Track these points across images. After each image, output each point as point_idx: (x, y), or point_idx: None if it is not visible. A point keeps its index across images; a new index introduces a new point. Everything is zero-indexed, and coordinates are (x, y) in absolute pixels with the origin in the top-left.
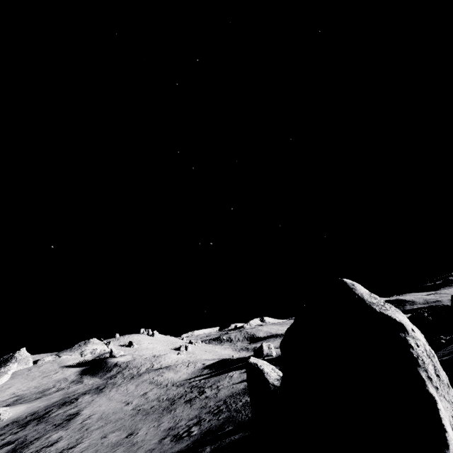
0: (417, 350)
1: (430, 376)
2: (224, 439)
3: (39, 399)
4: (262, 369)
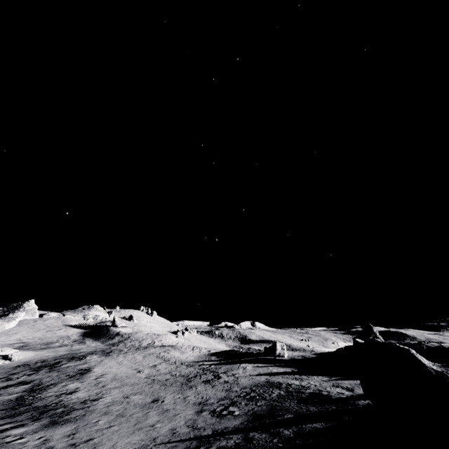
0: None
1: None
2: (297, 425)
3: (45, 350)
4: (409, 349)
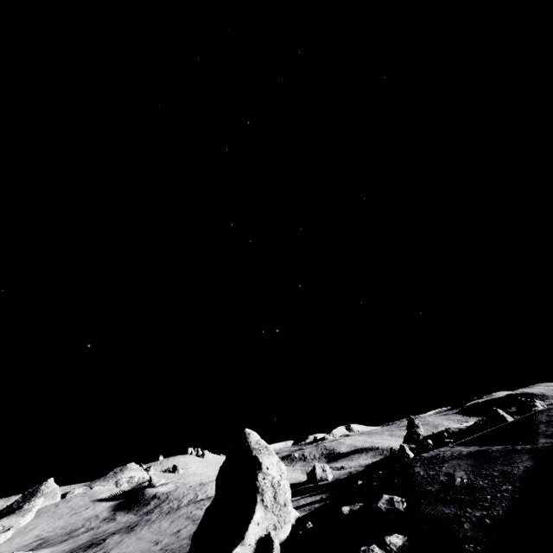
0: (260, 482)
1: (264, 499)
2: None
3: (65, 542)
4: None
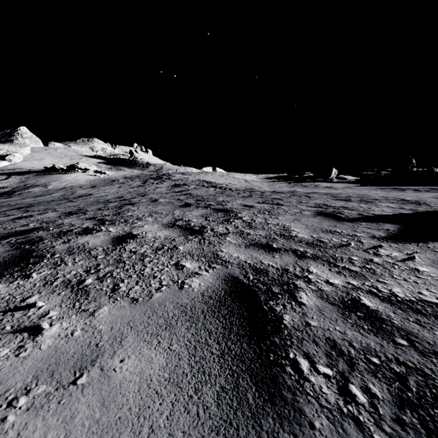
0: None
1: None
2: None
3: None
4: None
